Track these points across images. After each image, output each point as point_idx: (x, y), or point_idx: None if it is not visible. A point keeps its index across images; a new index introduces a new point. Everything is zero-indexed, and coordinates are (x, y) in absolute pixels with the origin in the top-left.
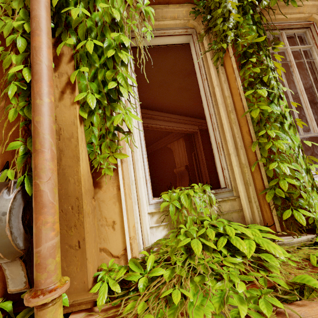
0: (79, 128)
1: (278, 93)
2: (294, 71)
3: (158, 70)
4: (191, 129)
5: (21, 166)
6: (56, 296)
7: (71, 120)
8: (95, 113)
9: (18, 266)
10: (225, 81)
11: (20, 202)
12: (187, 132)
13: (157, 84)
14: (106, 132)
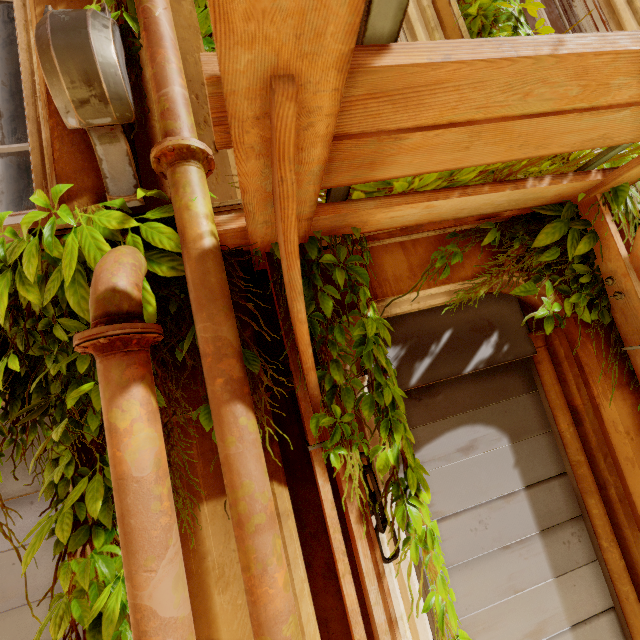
0: None
1: None
2: None
3: None
4: None
5: (110, 3)
6: (202, 148)
7: None
8: None
9: (122, 155)
10: None
11: (120, 42)
12: None
13: None
14: None
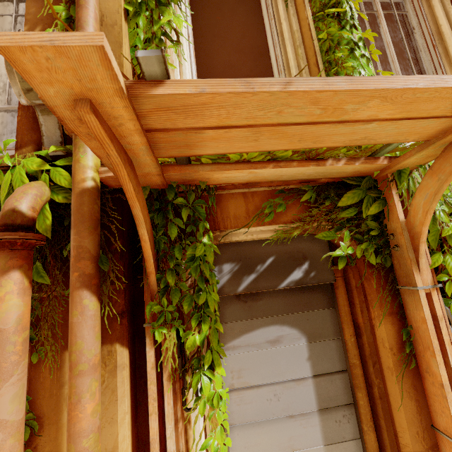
0: (123, 20)
1: (352, 22)
2: (381, 22)
3: (222, 44)
4: None
5: (62, 28)
6: None
7: (115, 9)
8: (141, 14)
9: (55, 123)
10: (294, 14)
11: None
12: None
13: (220, 69)
14: (153, 36)
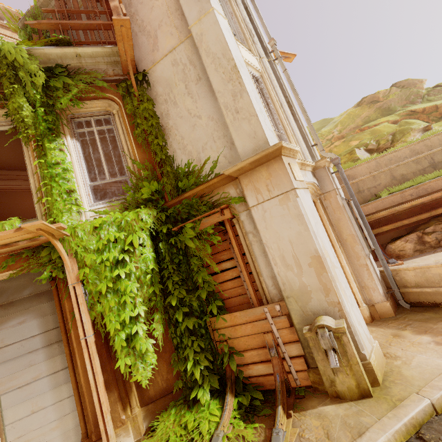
0: None
1: (57, 161)
2: (98, 143)
3: None
4: (114, 187)
5: None
6: None
7: None
8: None
9: None
10: (31, 155)
11: None
12: (112, 191)
13: None
14: None
